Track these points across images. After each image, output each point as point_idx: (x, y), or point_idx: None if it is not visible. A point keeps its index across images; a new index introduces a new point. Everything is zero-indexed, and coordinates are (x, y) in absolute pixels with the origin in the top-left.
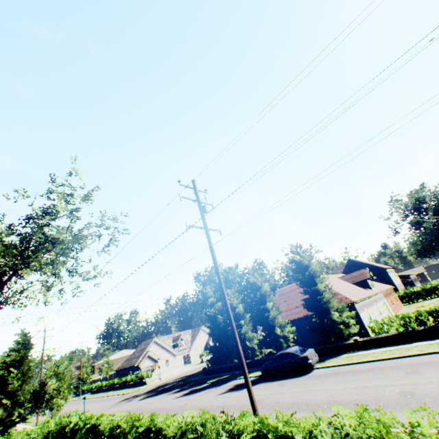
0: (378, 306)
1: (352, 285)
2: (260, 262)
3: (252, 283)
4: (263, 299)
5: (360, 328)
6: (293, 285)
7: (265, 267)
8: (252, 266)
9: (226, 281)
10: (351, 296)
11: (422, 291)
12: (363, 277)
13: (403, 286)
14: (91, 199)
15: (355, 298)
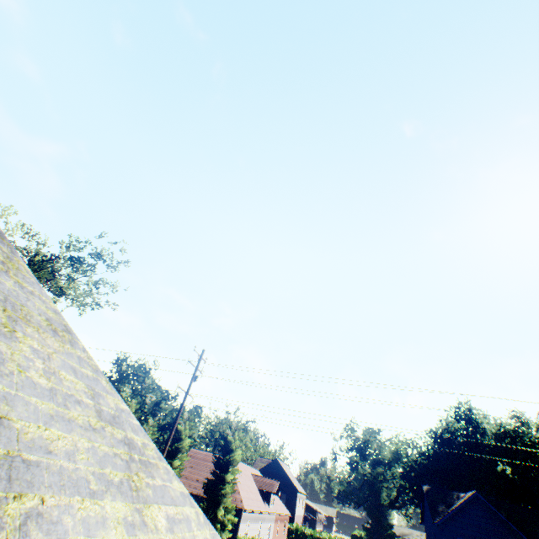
0: (262, 527)
1: (257, 490)
2: (199, 408)
3: (178, 429)
4: (176, 452)
5: (232, 538)
6: (211, 454)
7: (200, 416)
8: (190, 413)
9: (155, 406)
10: (246, 502)
11: (310, 536)
12: (271, 488)
13: (303, 520)
14: (114, 269)
15: (249, 505)
